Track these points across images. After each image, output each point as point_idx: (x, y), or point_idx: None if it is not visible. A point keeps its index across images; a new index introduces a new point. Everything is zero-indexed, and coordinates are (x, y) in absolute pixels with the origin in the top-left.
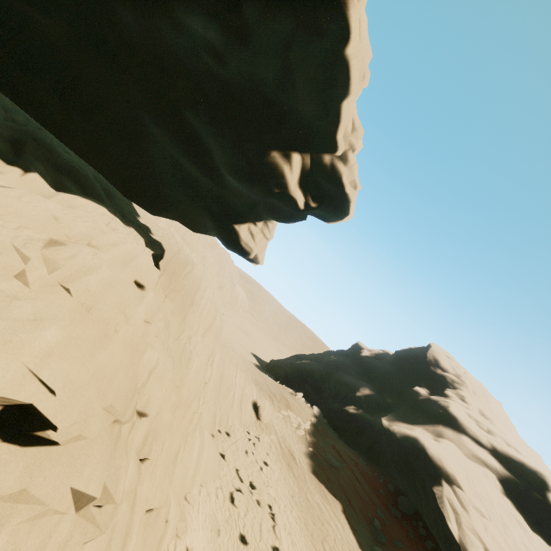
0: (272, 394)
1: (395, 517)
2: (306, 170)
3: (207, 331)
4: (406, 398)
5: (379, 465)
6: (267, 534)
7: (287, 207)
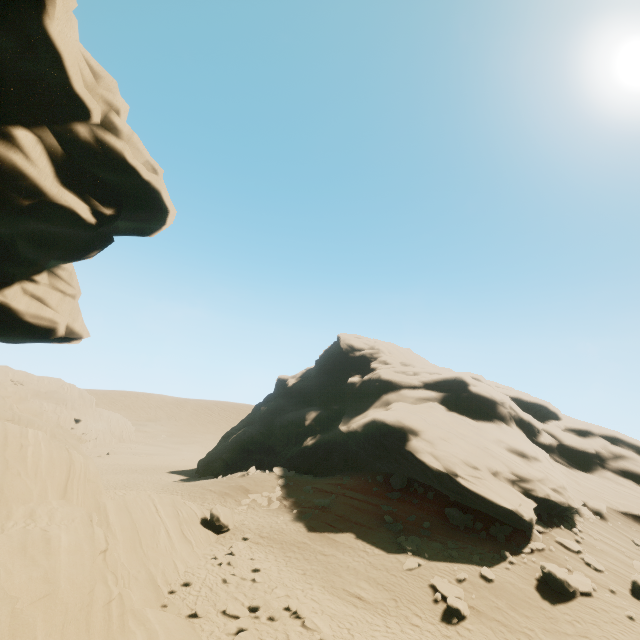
0: (220, 494)
1: (397, 499)
2: (59, 158)
3: (68, 485)
4: (347, 394)
5: (361, 469)
6: (300, 639)
7: (68, 228)
